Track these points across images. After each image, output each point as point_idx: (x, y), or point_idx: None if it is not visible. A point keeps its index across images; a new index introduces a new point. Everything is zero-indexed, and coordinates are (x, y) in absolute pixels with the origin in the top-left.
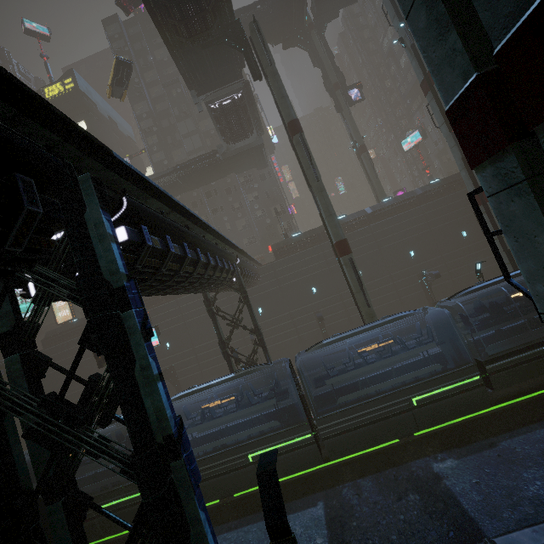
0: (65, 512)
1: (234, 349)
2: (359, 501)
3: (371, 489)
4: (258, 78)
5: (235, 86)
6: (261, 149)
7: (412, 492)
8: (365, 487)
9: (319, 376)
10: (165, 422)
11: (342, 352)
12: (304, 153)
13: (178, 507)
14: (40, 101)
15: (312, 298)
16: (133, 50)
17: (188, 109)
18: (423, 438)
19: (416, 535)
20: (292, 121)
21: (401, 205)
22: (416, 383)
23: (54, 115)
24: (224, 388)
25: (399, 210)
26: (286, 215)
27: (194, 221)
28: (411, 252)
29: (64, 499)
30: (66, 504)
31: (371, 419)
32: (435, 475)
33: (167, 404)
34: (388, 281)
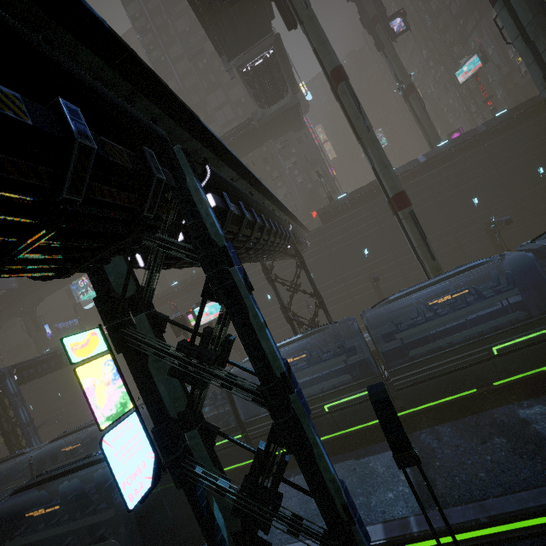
0: (201, 437)
1: (295, 313)
2: (439, 444)
3: (451, 434)
4: (293, 27)
5: (265, 42)
6: (297, 108)
7: (497, 436)
8: (444, 433)
9: (386, 333)
10: (276, 362)
11: (401, 312)
12: (351, 102)
13: (302, 429)
14: (150, 74)
15: (364, 260)
16: (154, 26)
17: (216, 79)
18: (504, 387)
19: (507, 472)
20: (336, 69)
21: (460, 147)
22: (497, 332)
23: (160, 87)
24: (292, 349)
25: (457, 153)
26: (327, 178)
27: (256, 187)
28: (475, 200)
29: (198, 428)
30: (200, 432)
31: (447, 370)
32: (522, 420)
33: (275, 347)
34: (447, 235)
